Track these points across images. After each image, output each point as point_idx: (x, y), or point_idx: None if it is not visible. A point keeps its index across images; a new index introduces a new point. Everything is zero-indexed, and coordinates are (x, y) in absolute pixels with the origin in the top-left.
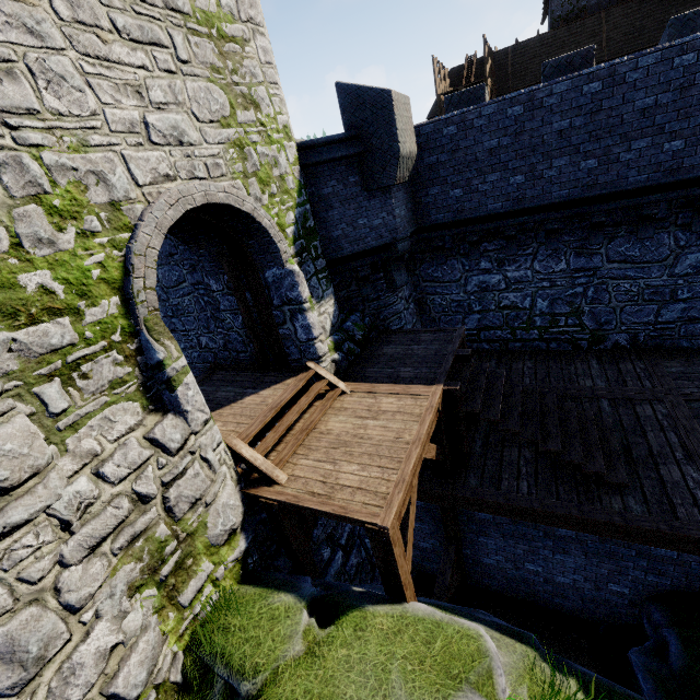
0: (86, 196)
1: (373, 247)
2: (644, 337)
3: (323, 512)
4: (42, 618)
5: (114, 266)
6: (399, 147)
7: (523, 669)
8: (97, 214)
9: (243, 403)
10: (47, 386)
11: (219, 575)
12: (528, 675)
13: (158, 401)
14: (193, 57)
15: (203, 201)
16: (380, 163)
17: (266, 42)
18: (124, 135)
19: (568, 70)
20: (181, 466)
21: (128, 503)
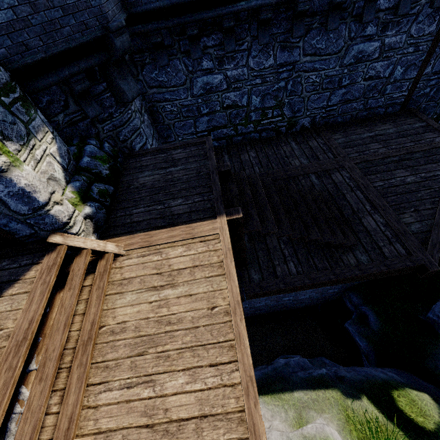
0: None
1: (80, 43)
2: (319, 118)
3: None
4: None
5: None
6: None
7: (346, 422)
8: None
9: None
10: None
11: None
12: (351, 424)
13: None
14: None
15: None
16: None
17: None
18: None
19: None
20: None
21: None
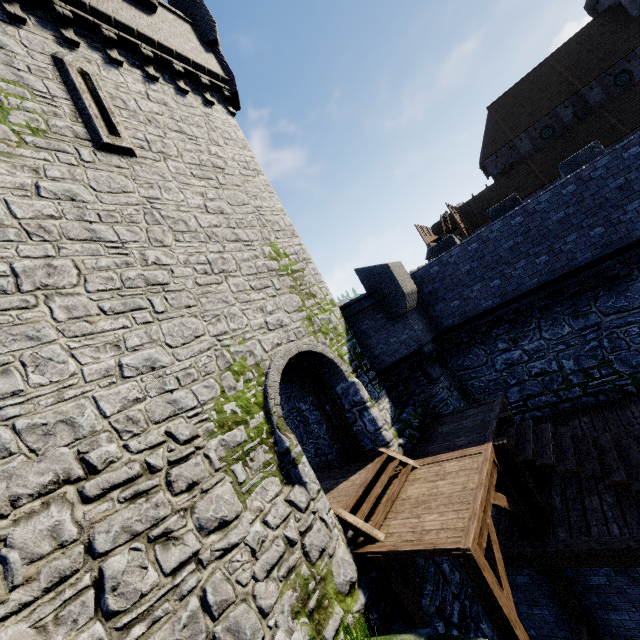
0: (246, 362)
1: (406, 355)
2: None
3: (417, 551)
4: (249, 612)
5: (259, 395)
6: (403, 290)
7: None
8: (251, 370)
9: (338, 488)
10: (236, 466)
11: (349, 622)
12: None
13: (288, 477)
14: (282, 286)
15: (296, 352)
16: (393, 302)
17: (313, 265)
18: (258, 330)
19: (505, 210)
20: (309, 520)
21: (283, 543)
